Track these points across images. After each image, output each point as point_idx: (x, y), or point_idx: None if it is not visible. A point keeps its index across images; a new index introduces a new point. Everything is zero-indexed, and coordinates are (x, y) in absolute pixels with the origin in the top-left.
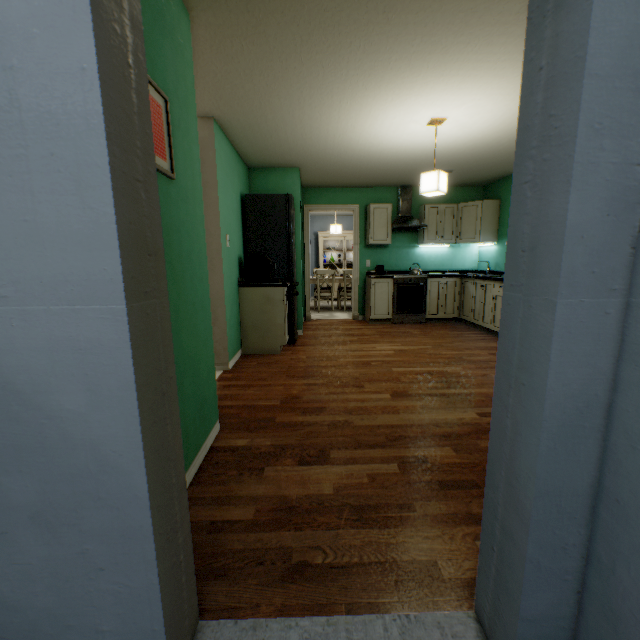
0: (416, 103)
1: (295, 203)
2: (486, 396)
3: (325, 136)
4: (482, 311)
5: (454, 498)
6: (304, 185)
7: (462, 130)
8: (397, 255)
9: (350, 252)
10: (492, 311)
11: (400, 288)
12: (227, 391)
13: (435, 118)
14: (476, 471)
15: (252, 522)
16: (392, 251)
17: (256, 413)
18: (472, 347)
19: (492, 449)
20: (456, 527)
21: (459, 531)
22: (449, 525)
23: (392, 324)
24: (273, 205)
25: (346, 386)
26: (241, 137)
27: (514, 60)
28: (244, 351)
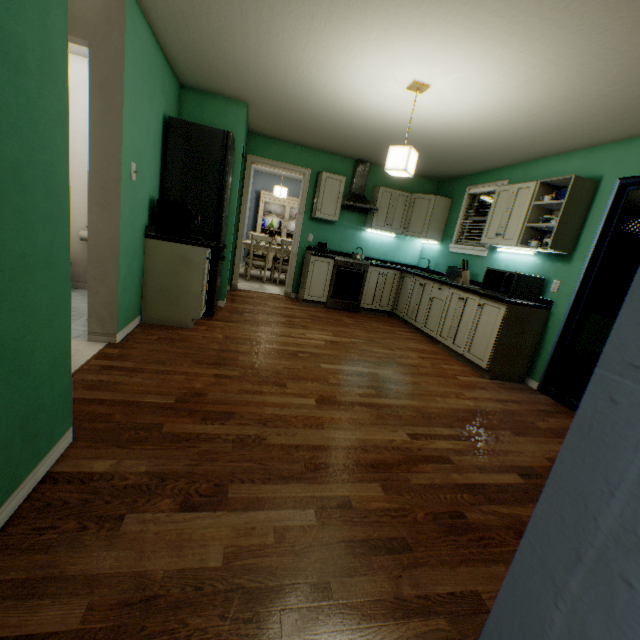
0: (403, 52)
1: (236, 147)
2: (417, 411)
3: (285, 66)
4: (416, 310)
5: (382, 570)
6: (251, 130)
7: (441, 108)
8: (342, 235)
9: (292, 221)
10: (426, 312)
11: (340, 271)
12: (104, 376)
13: (418, 82)
14: (407, 523)
15: (73, 637)
16: (338, 230)
17: (137, 415)
18: (403, 347)
19: (499, 627)
20: (383, 626)
21: (387, 634)
22: (374, 623)
23: (326, 308)
24: (206, 141)
25: (265, 383)
26: (171, 31)
27: (529, 26)
28: (144, 319)
